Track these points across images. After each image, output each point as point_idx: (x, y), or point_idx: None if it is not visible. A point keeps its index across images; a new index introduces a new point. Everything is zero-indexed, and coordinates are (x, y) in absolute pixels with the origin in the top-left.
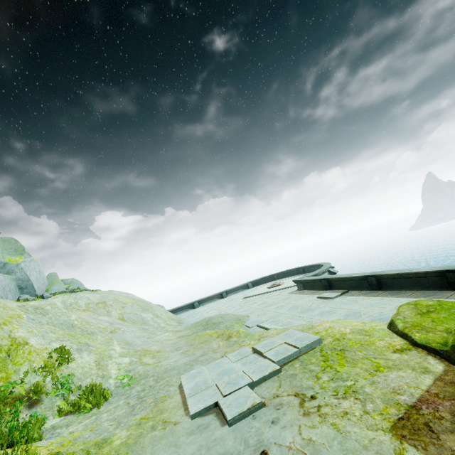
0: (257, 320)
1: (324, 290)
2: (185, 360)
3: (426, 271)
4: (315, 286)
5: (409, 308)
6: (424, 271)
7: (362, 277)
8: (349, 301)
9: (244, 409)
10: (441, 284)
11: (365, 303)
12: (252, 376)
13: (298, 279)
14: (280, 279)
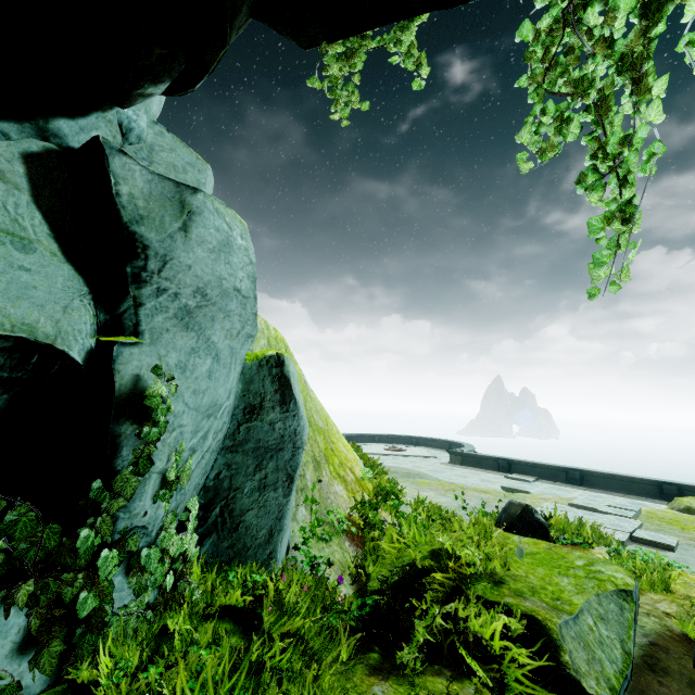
0: (462, 483)
1: (497, 471)
2: (473, 503)
3: (643, 478)
4: (483, 464)
5: (693, 501)
6: (641, 477)
7: (562, 468)
8: (559, 489)
9: (675, 542)
10: (652, 493)
11: (583, 493)
12: (627, 524)
13: (455, 450)
14: (382, 443)
